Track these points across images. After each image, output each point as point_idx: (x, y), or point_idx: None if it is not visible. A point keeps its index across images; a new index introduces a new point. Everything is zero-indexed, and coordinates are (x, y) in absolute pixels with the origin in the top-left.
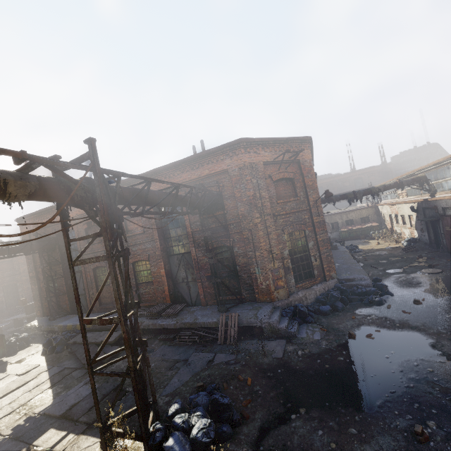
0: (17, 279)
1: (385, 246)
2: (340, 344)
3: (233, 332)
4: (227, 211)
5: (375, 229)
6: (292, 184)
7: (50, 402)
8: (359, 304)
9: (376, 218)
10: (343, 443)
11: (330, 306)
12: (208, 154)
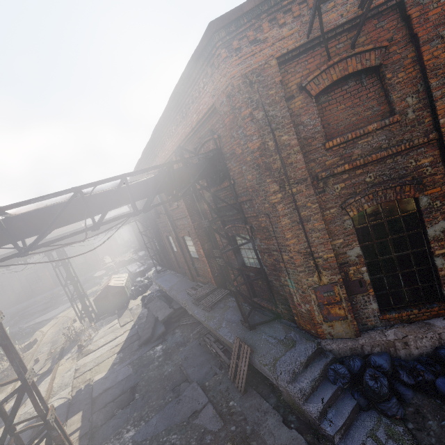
0: None
1: None
2: None
3: (242, 375)
4: (234, 180)
5: None
6: (380, 83)
7: (104, 373)
8: None
9: None
10: None
11: None
12: (186, 85)
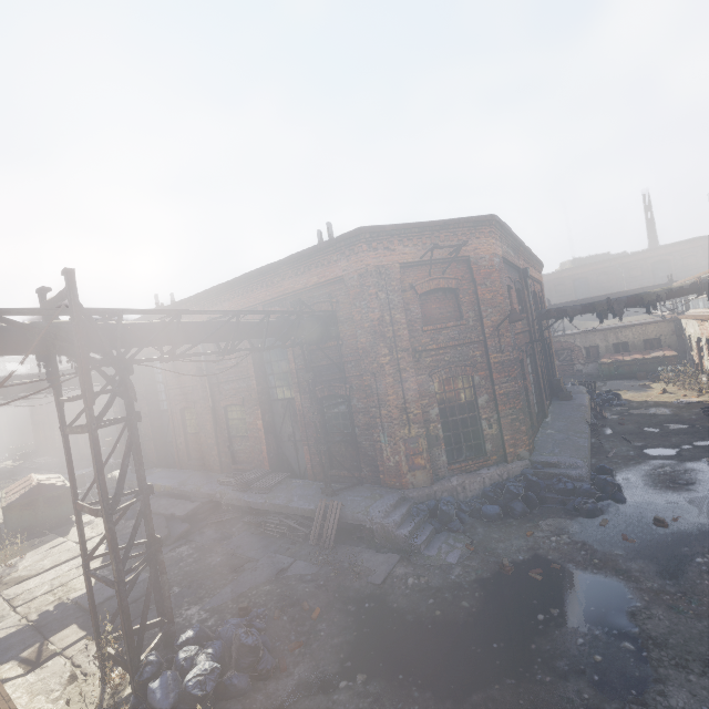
0: None
1: (674, 397)
2: (480, 578)
3: (331, 531)
4: (343, 341)
5: (668, 362)
6: (456, 299)
7: None
8: (556, 510)
9: (676, 342)
10: None
11: (503, 507)
12: (316, 252)
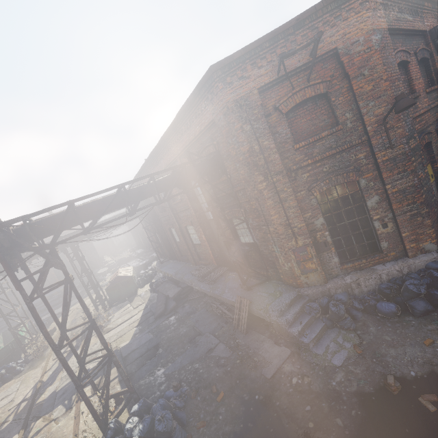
0: None
1: None
2: (361, 391)
3: (243, 321)
4: (230, 174)
5: None
6: (328, 104)
7: (128, 341)
8: None
9: None
10: None
11: (401, 304)
12: (191, 105)
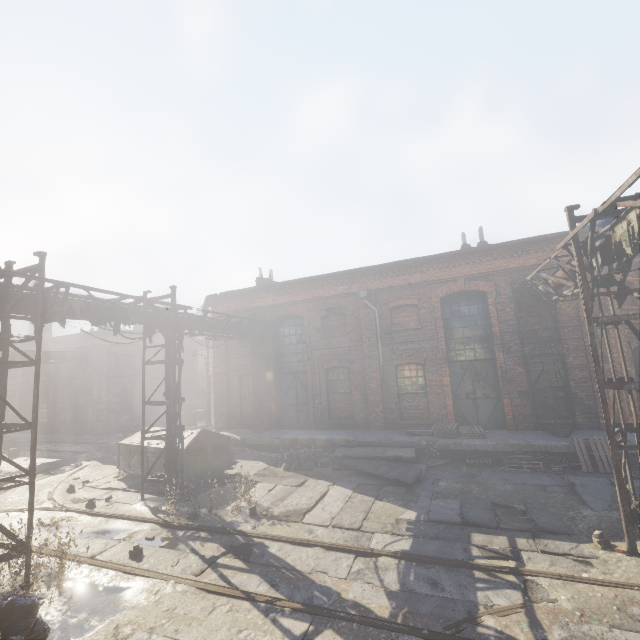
0: (136, 382)
1: None
2: None
3: (606, 459)
4: (559, 310)
5: None
6: None
7: (411, 512)
8: None
9: None
10: None
11: None
12: (541, 241)
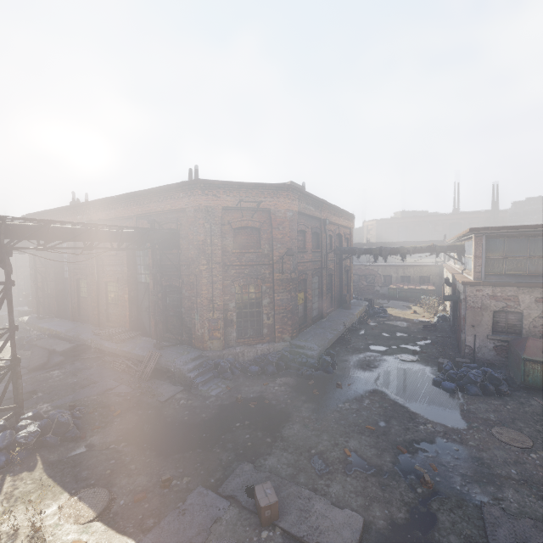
0: None
1: (417, 317)
2: (222, 404)
3: (150, 370)
4: (181, 251)
5: (429, 293)
6: (259, 235)
7: None
8: (293, 373)
9: (438, 281)
10: (116, 472)
11: (262, 368)
12: (171, 189)
